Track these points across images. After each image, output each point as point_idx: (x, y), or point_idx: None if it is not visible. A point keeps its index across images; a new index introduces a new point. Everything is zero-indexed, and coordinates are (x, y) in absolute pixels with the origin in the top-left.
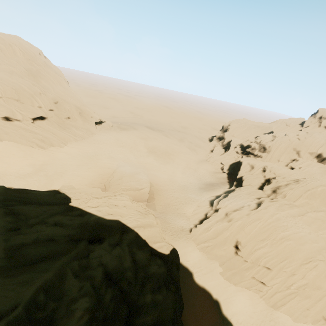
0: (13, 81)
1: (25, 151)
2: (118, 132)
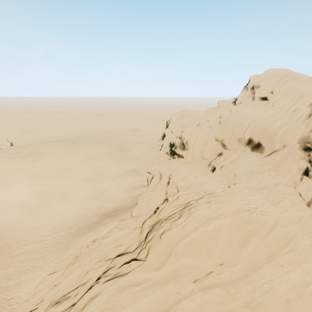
0: None
1: None
2: None
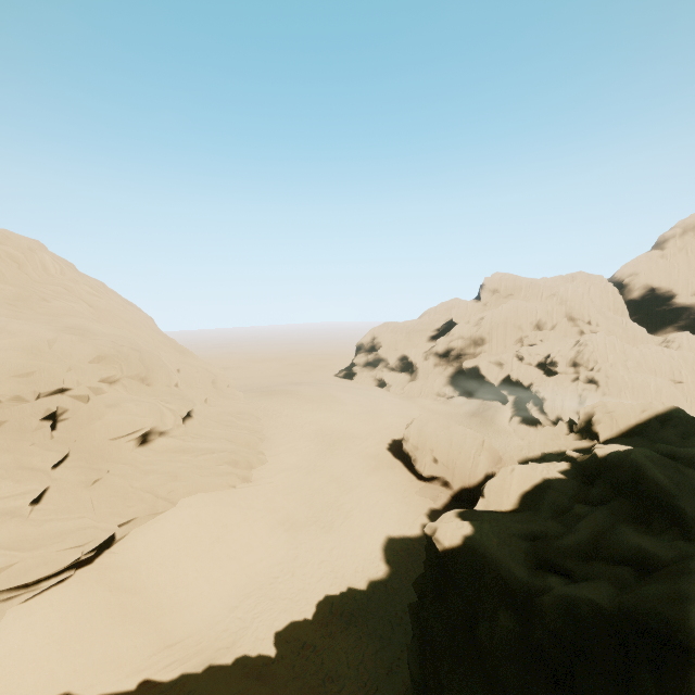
0: (113, 334)
1: (234, 502)
2: (279, 401)
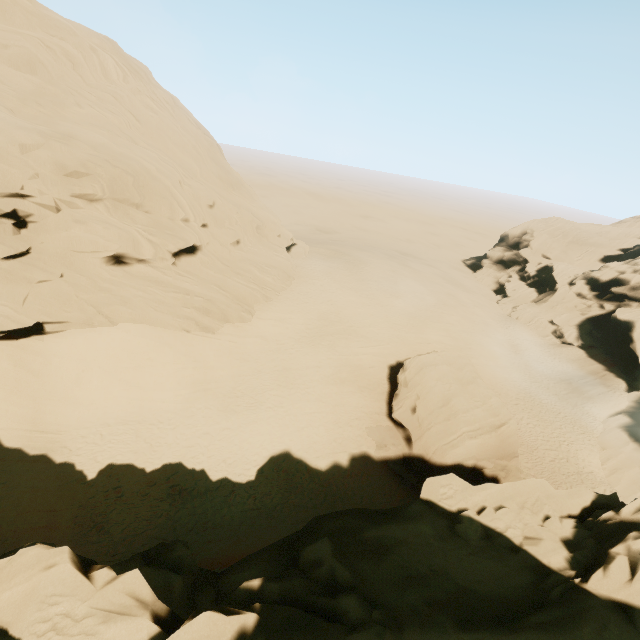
0: (122, 152)
1: (175, 344)
2: (333, 268)
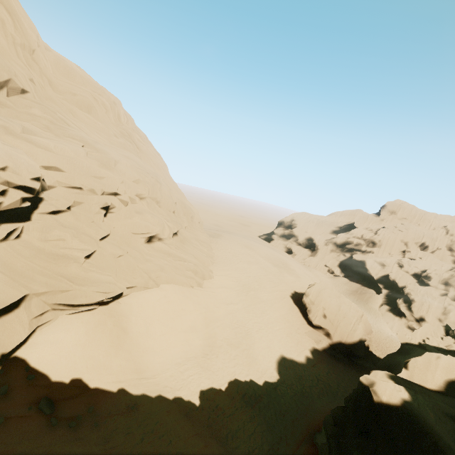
0: (148, 168)
1: (191, 297)
2: (226, 242)
